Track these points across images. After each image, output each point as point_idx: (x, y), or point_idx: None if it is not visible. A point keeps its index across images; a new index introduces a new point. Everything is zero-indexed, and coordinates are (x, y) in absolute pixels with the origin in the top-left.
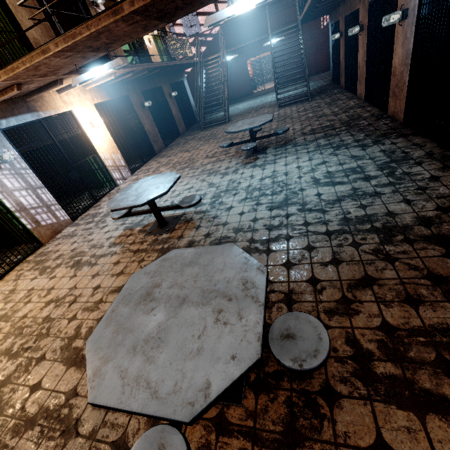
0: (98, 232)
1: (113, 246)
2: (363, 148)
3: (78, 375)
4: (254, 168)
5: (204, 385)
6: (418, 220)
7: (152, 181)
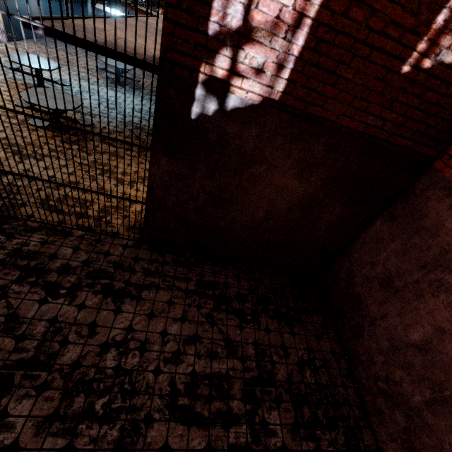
0: None
1: (1, 83)
2: None
3: None
4: (111, 90)
5: (59, 107)
6: (150, 129)
7: (41, 60)
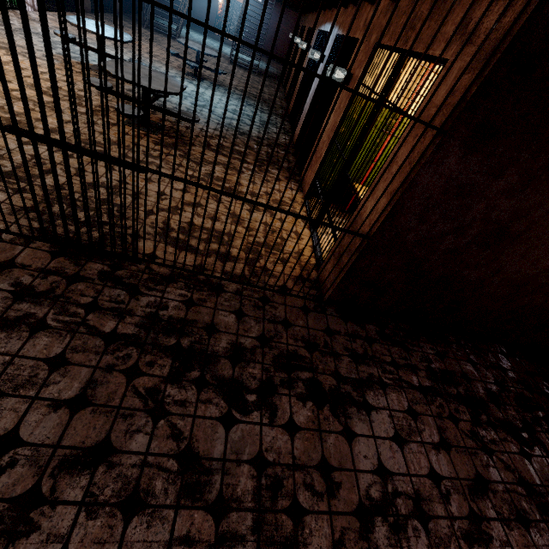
0: (19, 38)
1: None
2: (262, 112)
3: (52, 99)
4: (190, 83)
5: (159, 88)
6: (257, 137)
7: (108, 28)
